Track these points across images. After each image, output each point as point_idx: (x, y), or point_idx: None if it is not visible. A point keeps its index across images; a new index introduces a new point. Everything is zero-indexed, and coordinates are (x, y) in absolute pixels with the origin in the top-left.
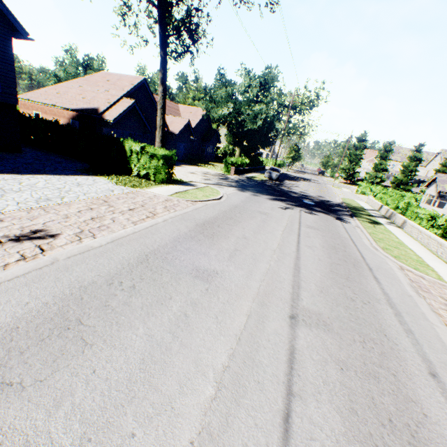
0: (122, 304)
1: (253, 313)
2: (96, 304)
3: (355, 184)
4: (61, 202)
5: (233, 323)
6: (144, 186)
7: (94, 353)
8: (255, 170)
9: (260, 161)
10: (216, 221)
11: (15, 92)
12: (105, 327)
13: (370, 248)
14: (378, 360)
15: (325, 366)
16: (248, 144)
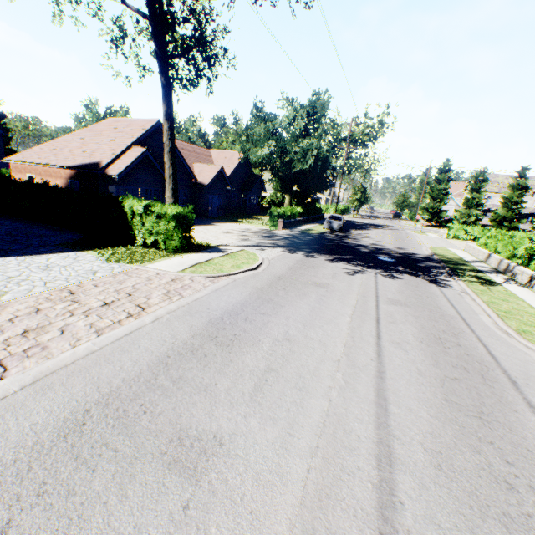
0: None
1: None
2: None
3: (443, 226)
4: None
5: None
6: (149, 259)
7: None
8: (312, 220)
9: (317, 209)
10: (243, 309)
11: None
12: None
13: (497, 334)
14: None
15: None
16: (300, 189)
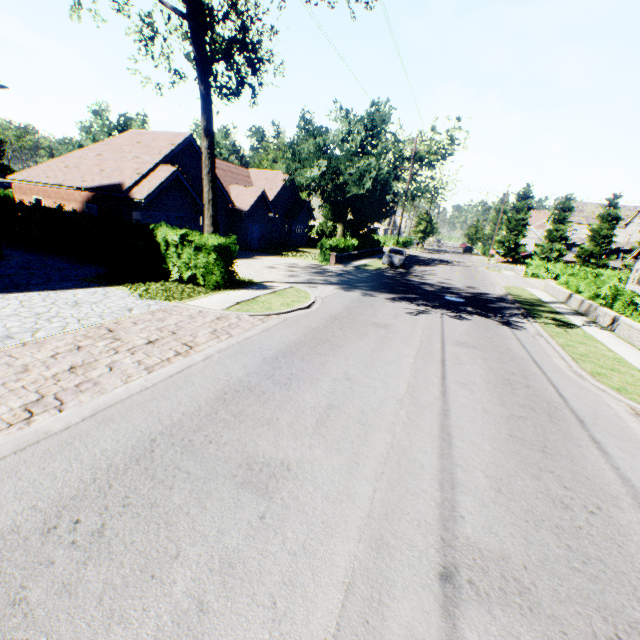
0: (56, 593)
1: (359, 578)
2: None
3: (521, 263)
4: (28, 341)
5: (311, 619)
6: (187, 296)
7: None
8: (369, 255)
9: (375, 241)
10: (298, 348)
11: None
12: None
13: (570, 376)
14: None
15: None
16: (355, 217)
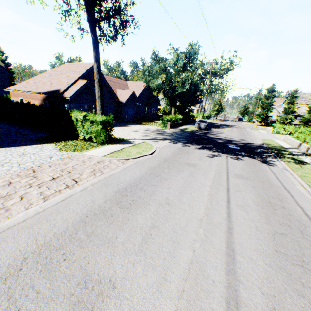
0: None
1: None
2: None
3: (269, 125)
4: None
5: None
6: (86, 148)
7: None
8: (188, 123)
9: (191, 116)
10: (140, 181)
11: None
12: None
13: (309, 199)
14: None
15: None
16: (181, 104)
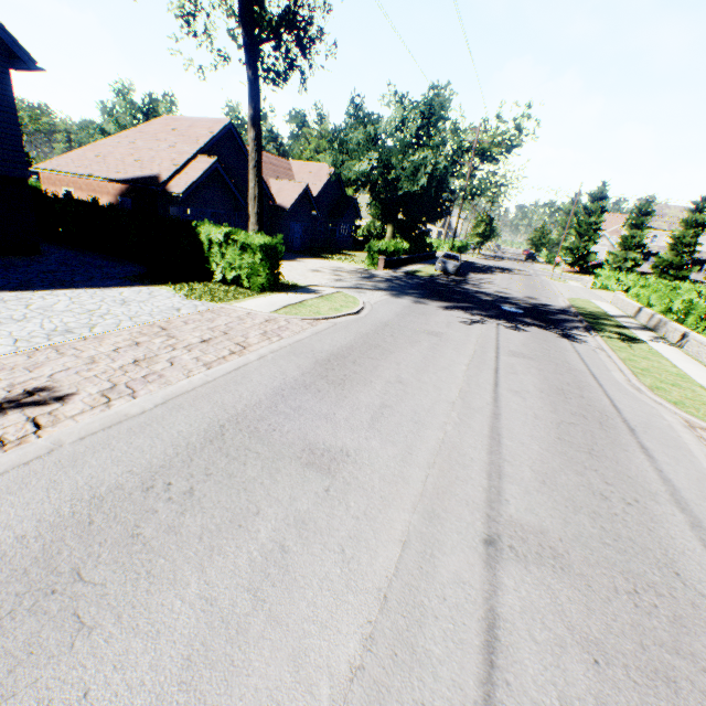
0: (164, 532)
1: (414, 538)
2: (115, 534)
3: (590, 273)
4: (88, 335)
5: (374, 562)
6: (233, 297)
7: (93, 649)
8: (420, 260)
9: (428, 244)
10: (350, 352)
11: (22, 158)
12: (125, 585)
13: (627, 389)
14: (671, 635)
15: (562, 656)
16: (406, 217)
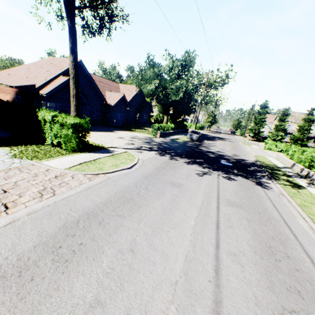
0: None
1: None
2: None
3: (261, 141)
4: None
5: None
6: (49, 156)
7: None
8: (180, 133)
9: (184, 125)
10: (103, 209)
11: None
12: None
13: None
14: None
15: None
16: (174, 112)
